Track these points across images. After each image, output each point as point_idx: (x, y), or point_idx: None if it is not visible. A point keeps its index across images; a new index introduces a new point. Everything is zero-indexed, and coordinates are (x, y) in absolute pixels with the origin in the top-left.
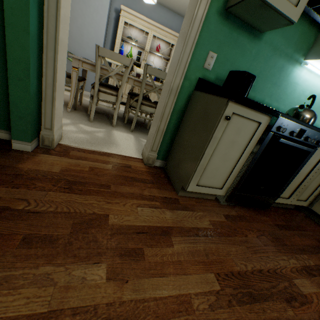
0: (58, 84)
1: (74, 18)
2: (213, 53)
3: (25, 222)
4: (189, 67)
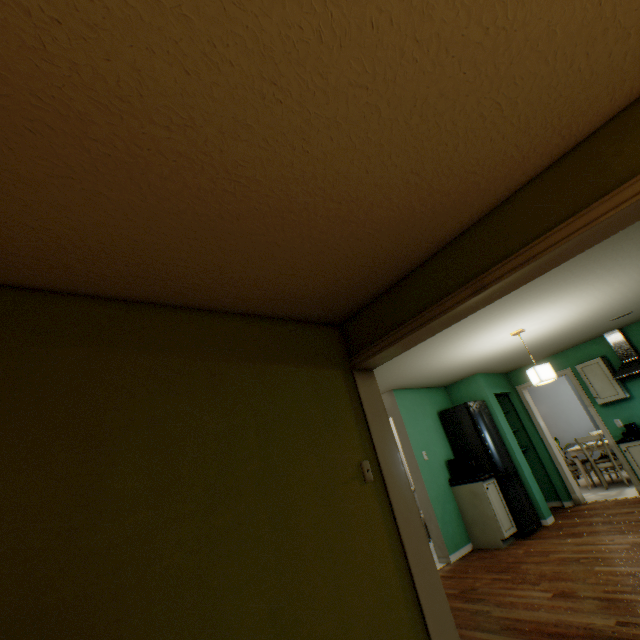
0: (564, 470)
1: (557, 417)
2: (615, 419)
3: (574, 515)
4: (610, 431)
